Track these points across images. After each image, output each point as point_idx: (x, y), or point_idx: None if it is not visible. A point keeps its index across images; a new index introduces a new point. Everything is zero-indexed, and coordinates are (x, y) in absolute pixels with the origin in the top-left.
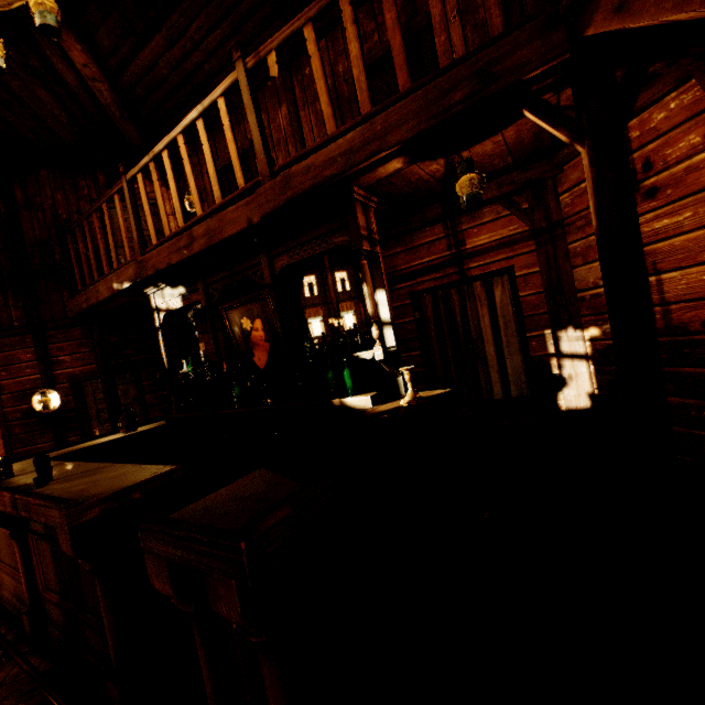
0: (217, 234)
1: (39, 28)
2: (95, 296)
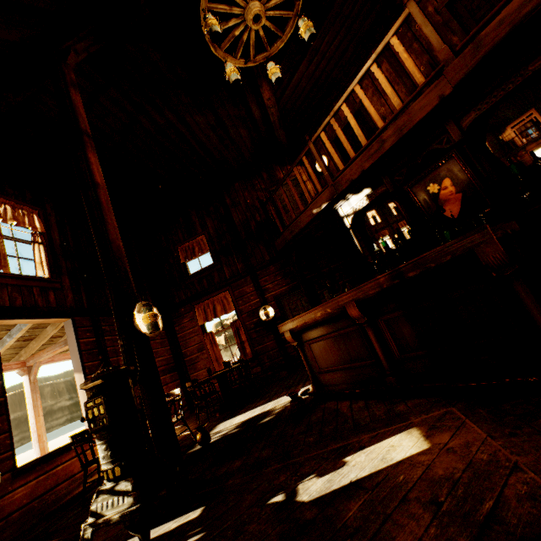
0: (407, 125)
1: (307, 39)
2: (297, 227)
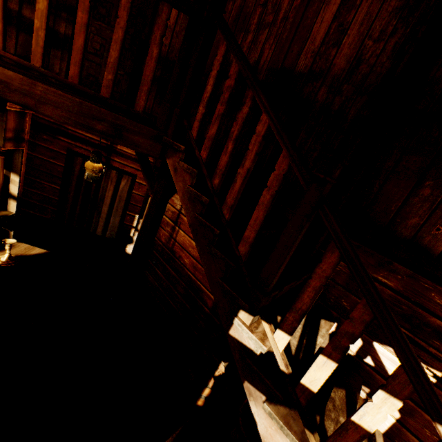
0: None
1: None
2: None
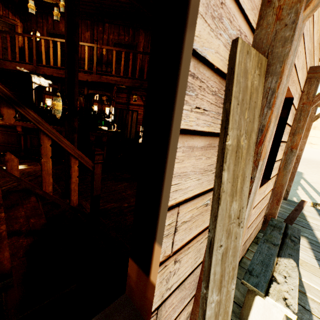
0: None
1: (55, 19)
2: (1, 65)
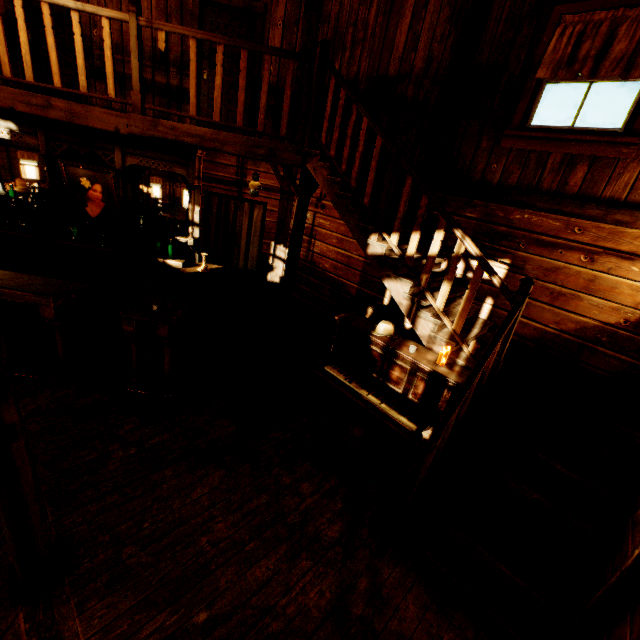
0: (81, 118)
1: None
2: None
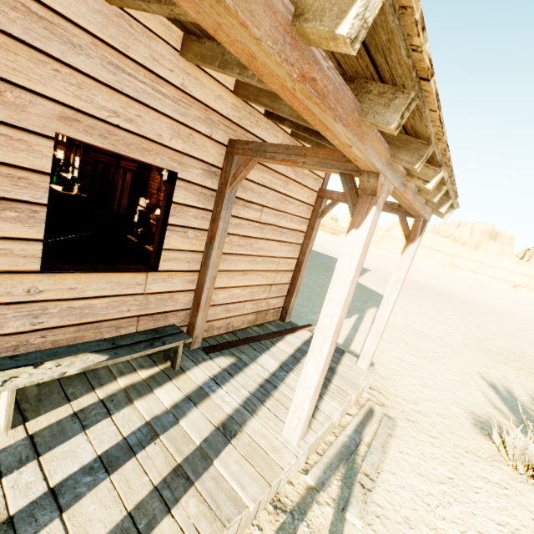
0: None
1: None
2: None
